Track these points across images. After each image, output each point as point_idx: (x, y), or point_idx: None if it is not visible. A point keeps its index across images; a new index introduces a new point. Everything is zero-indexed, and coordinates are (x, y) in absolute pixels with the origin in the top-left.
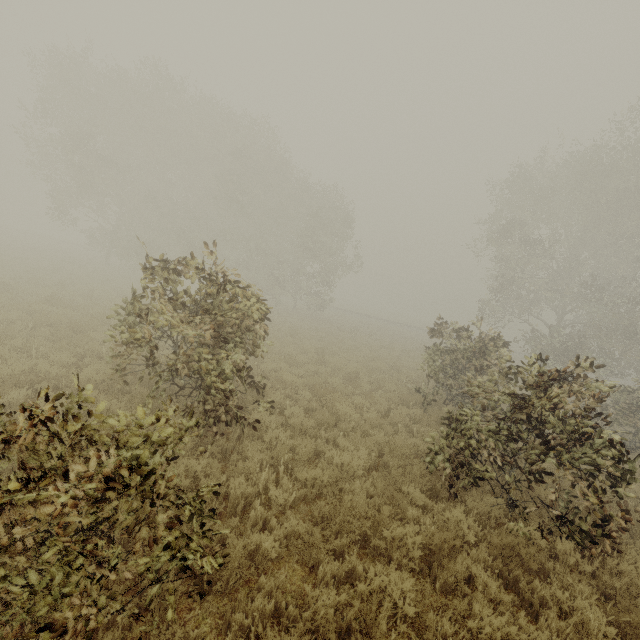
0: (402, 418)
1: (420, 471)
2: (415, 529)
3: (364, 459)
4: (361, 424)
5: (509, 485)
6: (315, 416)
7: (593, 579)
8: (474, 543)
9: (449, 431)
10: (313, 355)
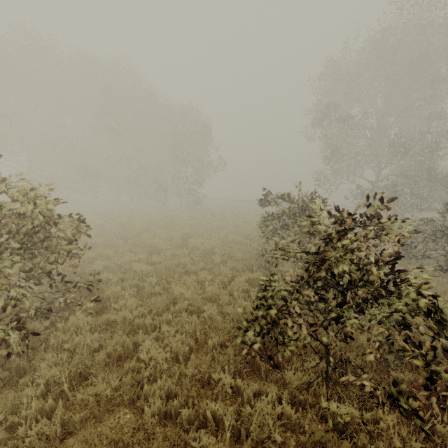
0: (241, 284)
1: (240, 345)
2: (206, 443)
3: (180, 345)
4: (194, 302)
5: (328, 345)
6: (150, 302)
7: (425, 442)
8: (289, 428)
9: (258, 303)
10: (177, 241)
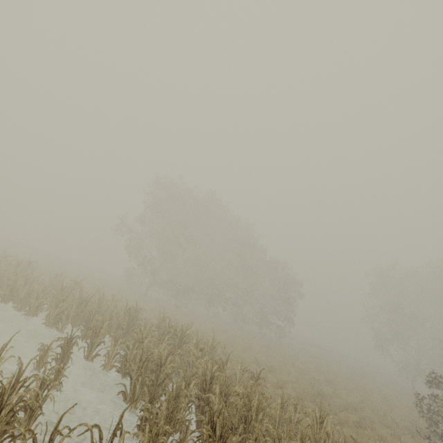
0: None
1: None
2: None
3: None
4: None
5: None
6: None
7: None
8: None
9: None
10: (376, 396)
